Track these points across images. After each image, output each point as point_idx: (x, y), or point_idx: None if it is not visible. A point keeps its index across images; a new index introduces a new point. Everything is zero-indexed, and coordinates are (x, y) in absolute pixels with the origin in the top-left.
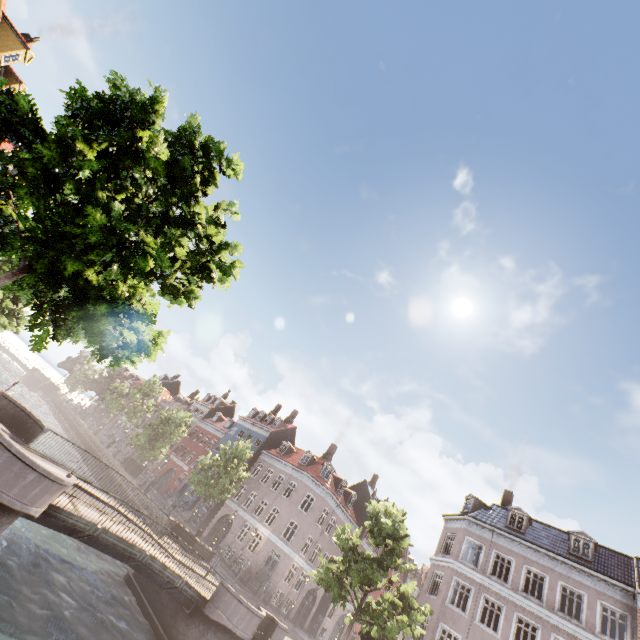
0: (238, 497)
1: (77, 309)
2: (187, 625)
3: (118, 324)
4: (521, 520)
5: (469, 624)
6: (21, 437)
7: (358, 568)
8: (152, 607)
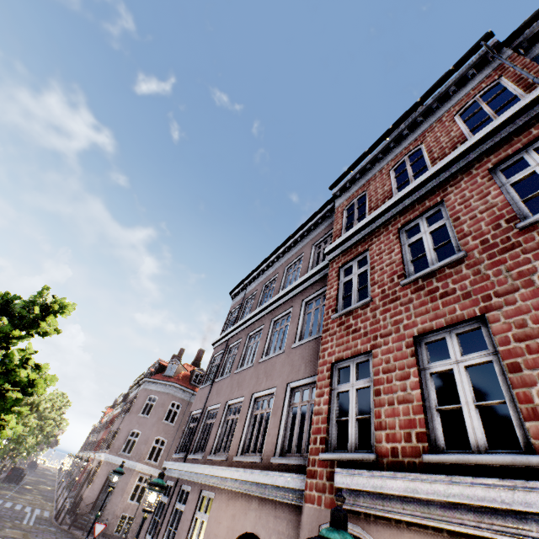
0: (128, 452)
1: None
2: None
3: None
4: None
5: (211, 389)
6: None
7: None
8: None
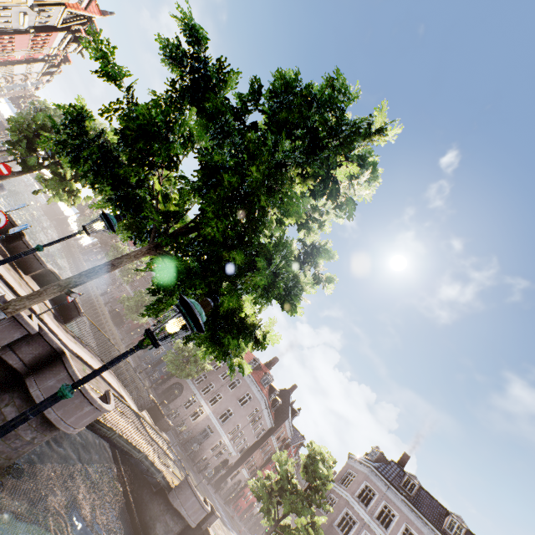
0: None
1: (206, 329)
2: (151, 499)
3: None
4: (413, 486)
5: None
6: (60, 313)
7: (291, 498)
8: (124, 469)
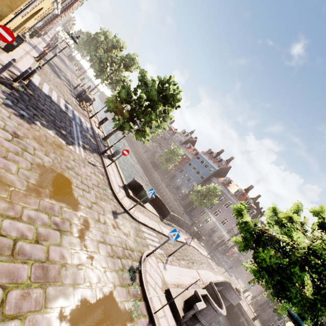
0: None
1: None
2: None
3: None
4: None
5: None
6: (158, 212)
7: None
8: None
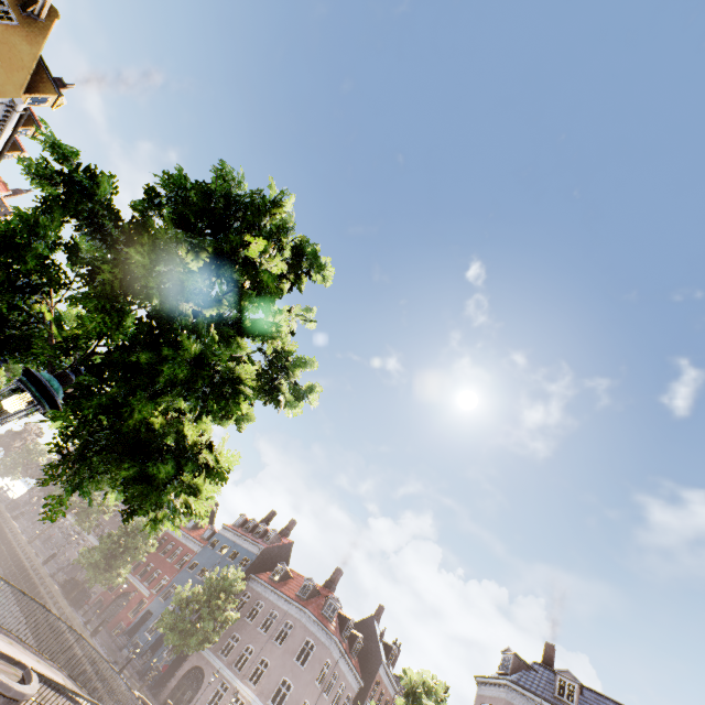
0: None
1: (128, 466)
2: None
3: (174, 480)
4: (572, 688)
5: None
6: None
7: None
8: None
